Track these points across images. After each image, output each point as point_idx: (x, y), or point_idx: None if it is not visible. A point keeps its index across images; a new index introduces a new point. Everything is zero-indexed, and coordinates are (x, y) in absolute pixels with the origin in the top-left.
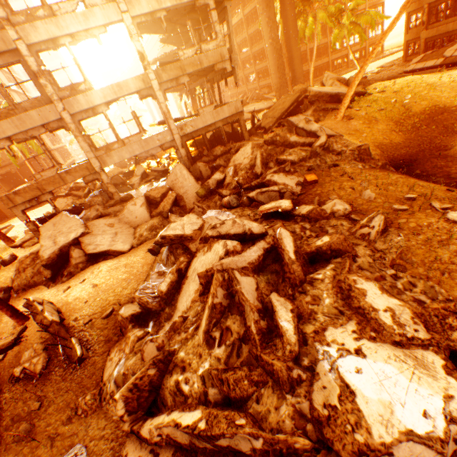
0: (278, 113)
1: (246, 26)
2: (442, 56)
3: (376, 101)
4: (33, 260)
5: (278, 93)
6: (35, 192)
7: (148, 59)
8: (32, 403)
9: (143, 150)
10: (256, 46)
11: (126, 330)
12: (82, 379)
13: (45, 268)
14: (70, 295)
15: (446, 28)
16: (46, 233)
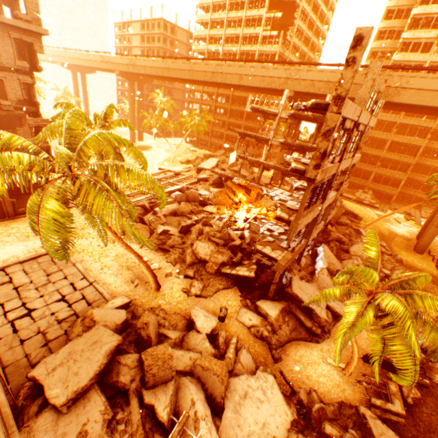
0: (336, 216)
1: (231, 102)
2: (354, 195)
3: (362, 221)
4: (282, 318)
5: (276, 175)
6: (290, 260)
7: (126, 68)
8: (434, 413)
9: (316, 233)
10: (235, 119)
11: (428, 365)
12: (436, 394)
13: (317, 327)
14: (363, 348)
15: (353, 180)
16: (303, 297)
